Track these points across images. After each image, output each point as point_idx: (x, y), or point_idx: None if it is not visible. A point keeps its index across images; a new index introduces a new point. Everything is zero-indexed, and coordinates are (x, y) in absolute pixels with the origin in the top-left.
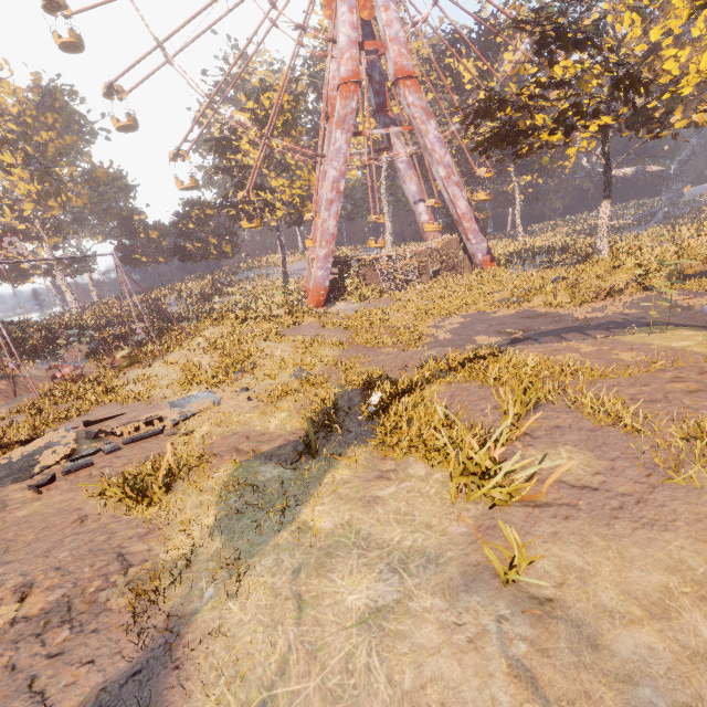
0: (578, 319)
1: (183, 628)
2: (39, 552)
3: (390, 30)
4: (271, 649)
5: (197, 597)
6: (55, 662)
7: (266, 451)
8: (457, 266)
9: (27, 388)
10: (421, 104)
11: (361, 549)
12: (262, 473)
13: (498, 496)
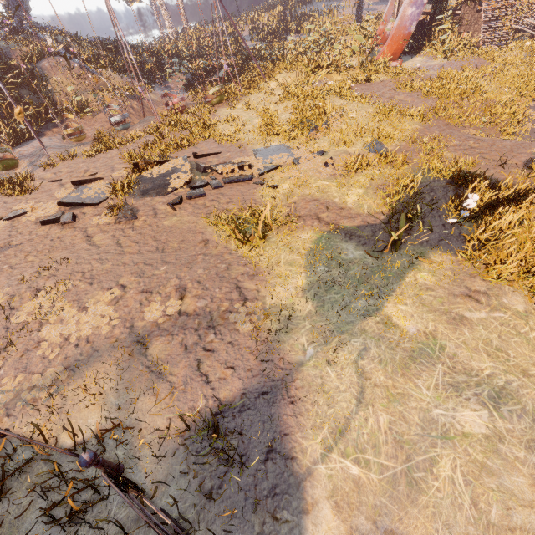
0: None
1: (294, 373)
2: (183, 262)
3: None
4: (363, 421)
5: (300, 350)
6: (210, 356)
7: (346, 227)
8: None
9: (149, 110)
10: None
11: (446, 367)
12: (344, 250)
13: None
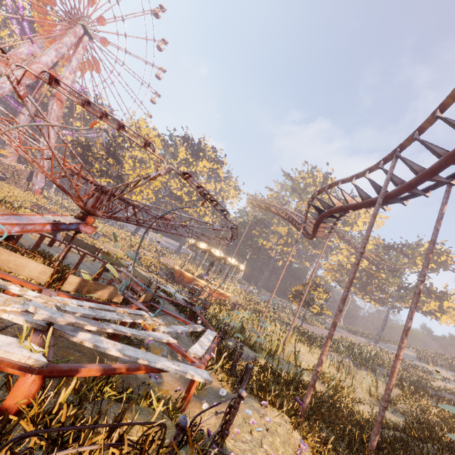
0: None
1: None
2: None
3: (66, 80)
4: None
5: None
6: None
7: None
8: (19, 183)
9: None
10: (58, 113)
11: None
12: None
13: None
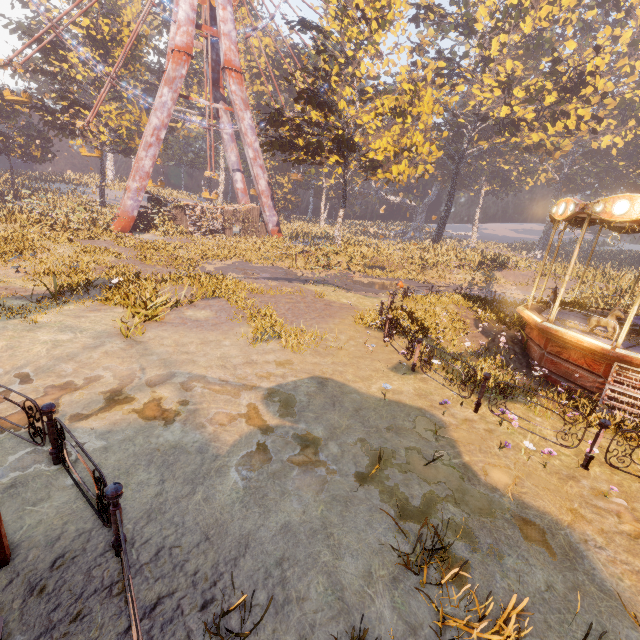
0: (297, 276)
1: None
2: None
3: (225, 26)
4: None
5: None
6: None
7: (20, 296)
8: (256, 230)
9: None
10: (241, 95)
11: (61, 328)
12: (11, 303)
13: (143, 311)
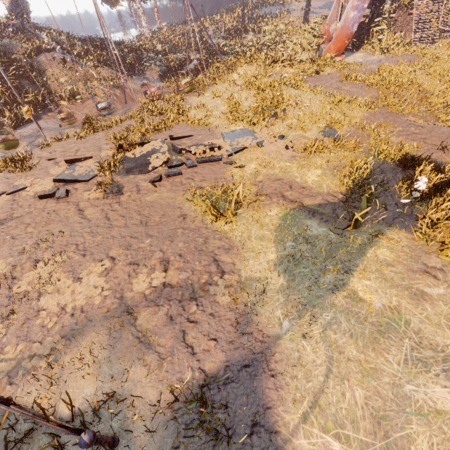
0: None
1: (272, 346)
2: (165, 235)
3: None
4: (340, 396)
5: (277, 323)
6: (193, 327)
7: (308, 205)
8: None
9: (130, 97)
10: None
11: (413, 342)
12: (308, 227)
13: None
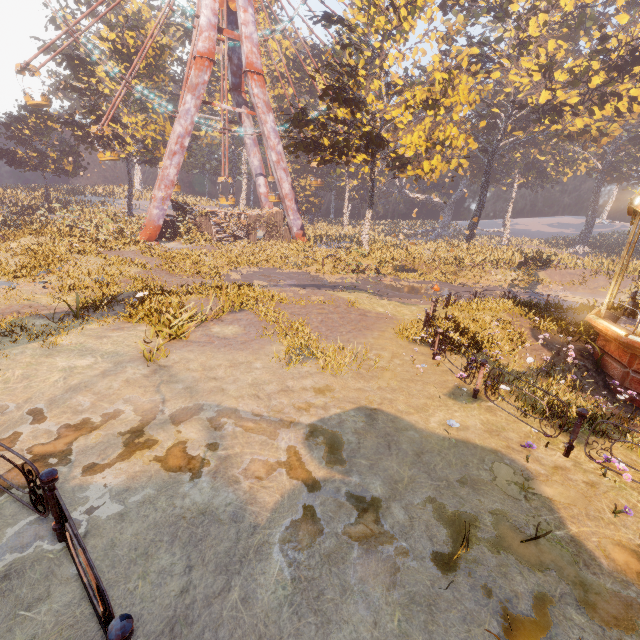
0: (325, 281)
1: None
2: None
3: (246, 29)
4: (2, 376)
5: None
6: None
7: (43, 314)
8: (280, 234)
9: None
10: (264, 98)
11: (81, 351)
12: (33, 322)
13: (167, 331)
